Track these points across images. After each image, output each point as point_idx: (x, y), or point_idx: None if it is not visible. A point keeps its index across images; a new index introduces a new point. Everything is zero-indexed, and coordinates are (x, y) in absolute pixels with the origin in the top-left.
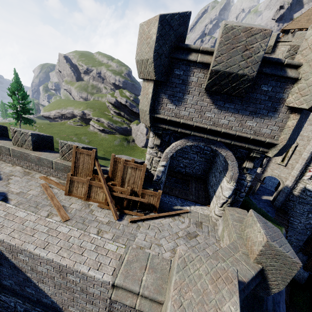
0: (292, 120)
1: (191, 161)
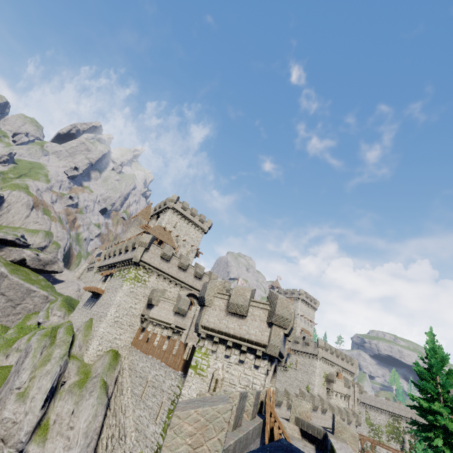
0: (287, 345)
1: None
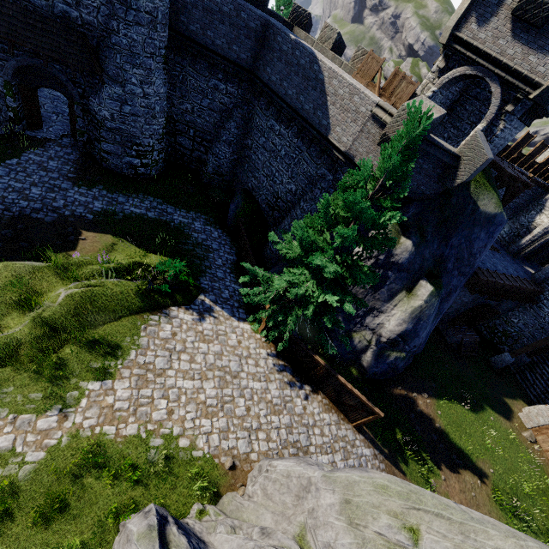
0: None
1: (459, 132)
